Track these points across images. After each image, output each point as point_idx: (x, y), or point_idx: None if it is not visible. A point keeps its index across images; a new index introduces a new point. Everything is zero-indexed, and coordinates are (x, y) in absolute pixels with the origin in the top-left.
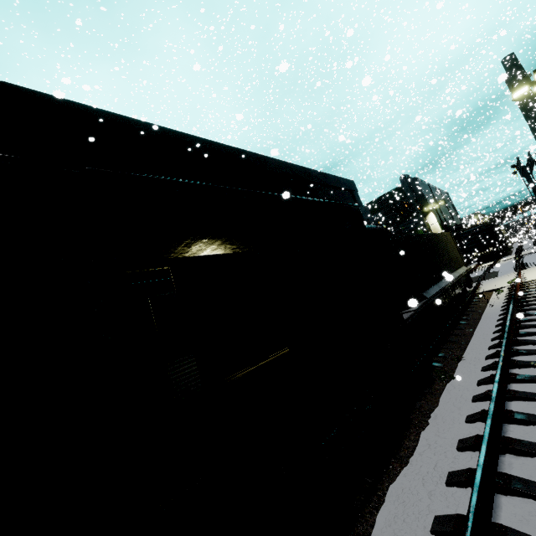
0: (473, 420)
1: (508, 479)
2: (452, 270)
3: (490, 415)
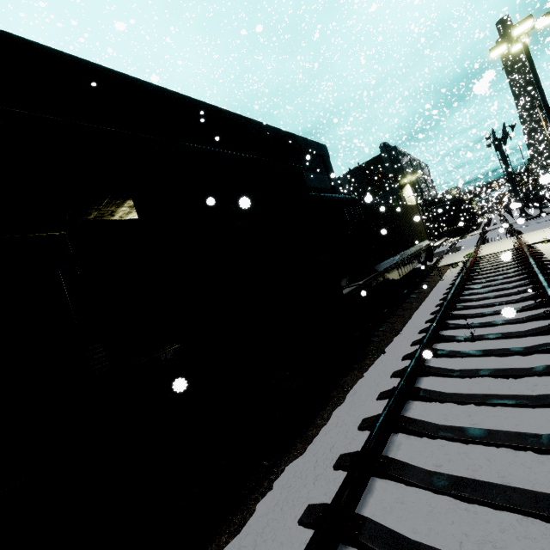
0: (383, 397)
1: (388, 463)
2: (413, 244)
3: (394, 394)
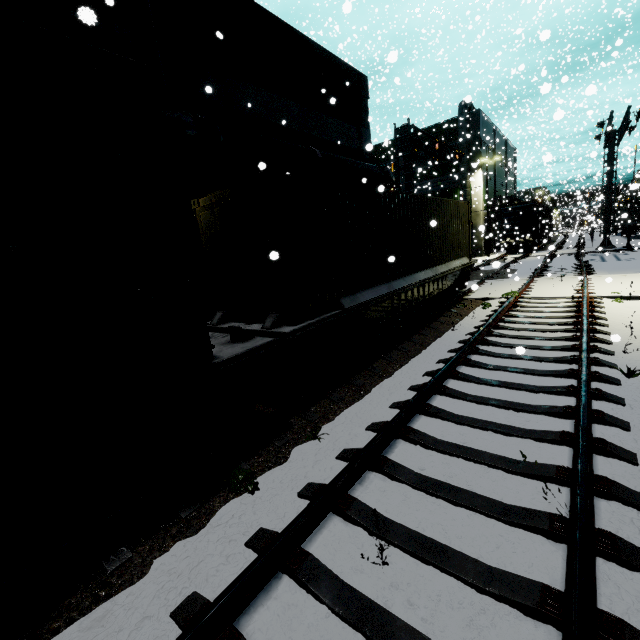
0: None
1: None
2: (440, 262)
3: None
